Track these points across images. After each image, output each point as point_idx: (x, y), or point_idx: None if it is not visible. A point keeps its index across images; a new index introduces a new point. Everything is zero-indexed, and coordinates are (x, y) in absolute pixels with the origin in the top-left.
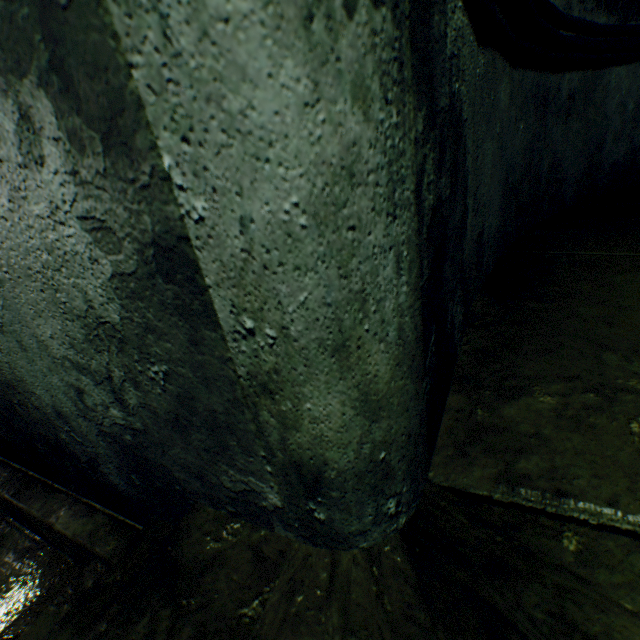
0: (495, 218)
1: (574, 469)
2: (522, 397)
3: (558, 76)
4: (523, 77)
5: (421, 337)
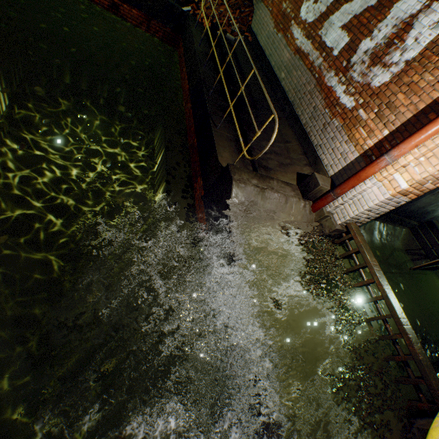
0: None
1: None
2: None
3: None
4: None
5: None
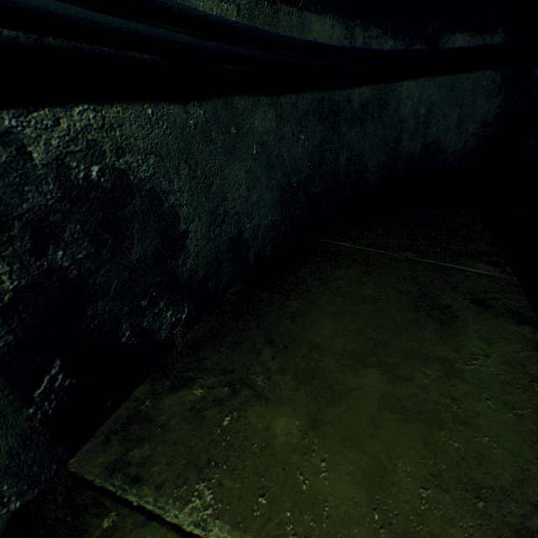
0: (269, 215)
1: (162, 457)
2: (185, 389)
3: (348, 91)
4: (298, 99)
5: (3, 386)
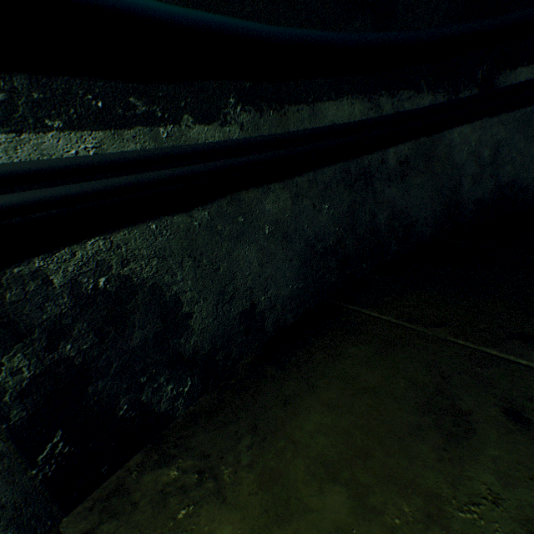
0: (289, 284)
1: None
2: (165, 467)
3: (379, 153)
4: (316, 175)
5: (15, 450)
